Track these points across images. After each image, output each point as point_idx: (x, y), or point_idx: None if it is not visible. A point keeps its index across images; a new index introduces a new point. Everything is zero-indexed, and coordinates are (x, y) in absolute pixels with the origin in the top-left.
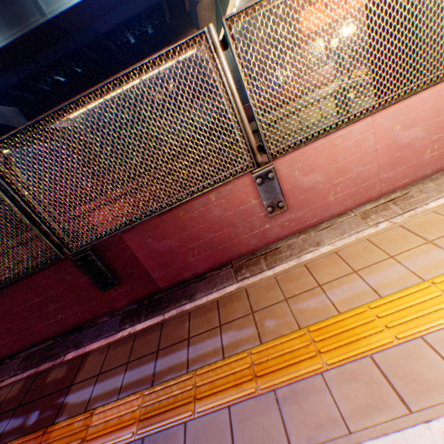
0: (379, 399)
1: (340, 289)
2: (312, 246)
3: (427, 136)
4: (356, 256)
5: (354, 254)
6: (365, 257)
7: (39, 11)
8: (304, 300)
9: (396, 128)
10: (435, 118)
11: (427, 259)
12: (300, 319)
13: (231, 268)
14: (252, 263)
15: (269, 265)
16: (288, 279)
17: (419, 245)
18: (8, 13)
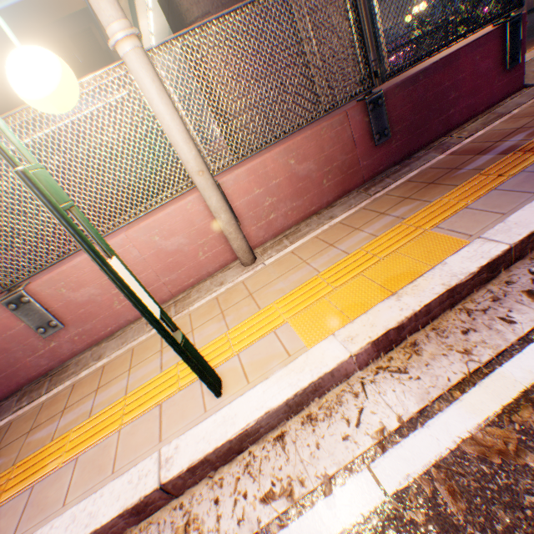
0: (3, 533)
1: (74, 412)
2: (95, 360)
3: (193, 241)
4: (112, 370)
5: (113, 368)
6: (117, 370)
7: None
8: (41, 430)
9: (157, 239)
10: (192, 226)
11: (146, 369)
12: (22, 454)
13: (18, 396)
14: (38, 387)
15: (50, 388)
16: (51, 405)
17: (154, 354)
18: None
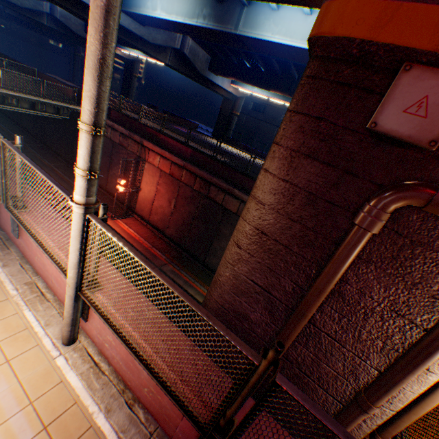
0: None
1: None
2: (4, 263)
3: None
4: None
5: None
6: None
7: (236, 25)
8: None
9: None
10: None
11: None
12: None
13: None
14: None
15: None
16: None
17: None
18: (221, 13)
